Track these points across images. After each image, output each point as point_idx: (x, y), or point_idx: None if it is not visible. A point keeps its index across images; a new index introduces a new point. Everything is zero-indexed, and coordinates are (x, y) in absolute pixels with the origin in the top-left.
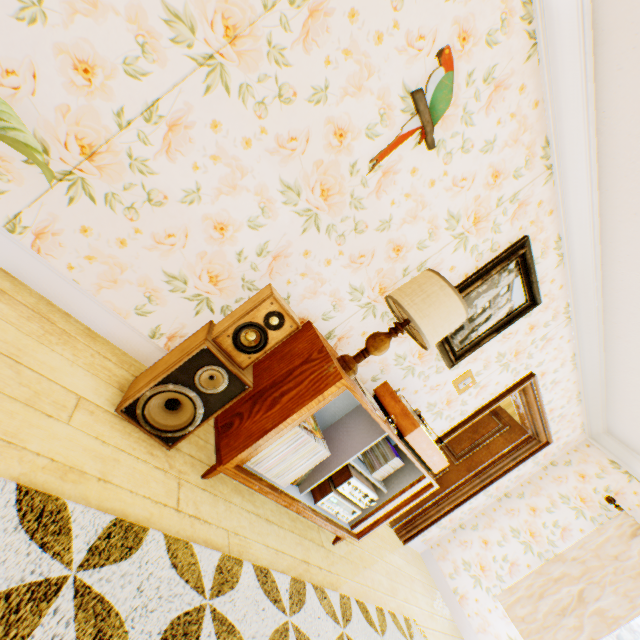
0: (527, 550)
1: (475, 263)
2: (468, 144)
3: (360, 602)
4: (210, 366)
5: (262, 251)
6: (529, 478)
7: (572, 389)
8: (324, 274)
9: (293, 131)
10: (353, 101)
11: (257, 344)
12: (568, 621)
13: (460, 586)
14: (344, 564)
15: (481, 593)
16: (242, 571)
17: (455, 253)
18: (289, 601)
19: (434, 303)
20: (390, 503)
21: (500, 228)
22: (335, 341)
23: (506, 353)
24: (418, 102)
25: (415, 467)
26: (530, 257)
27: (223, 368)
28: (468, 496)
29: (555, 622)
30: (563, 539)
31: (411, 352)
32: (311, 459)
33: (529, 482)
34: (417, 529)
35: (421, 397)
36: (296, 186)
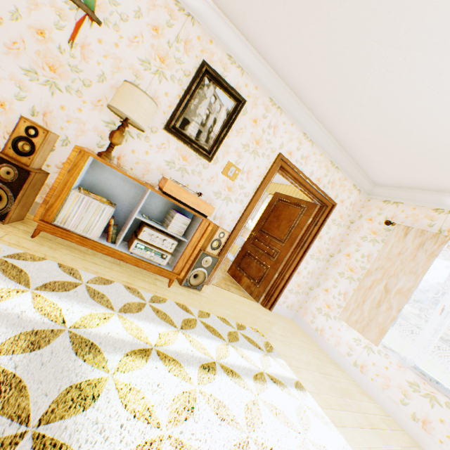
0: (351, 281)
1: (180, 87)
2: (124, 16)
3: (183, 305)
4: (2, 165)
5: (34, 113)
6: (341, 238)
7: (324, 160)
8: (82, 118)
9: (12, 39)
10: (38, 13)
11: (31, 150)
12: (382, 307)
13: (318, 325)
14: (177, 295)
15: (331, 322)
16: (47, 263)
17: (162, 84)
18: (90, 281)
19: (122, 94)
20: (189, 245)
21: (182, 61)
22: (117, 161)
23: (249, 144)
24: (74, 1)
25: (199, 220)
26: (215, 73)
27: (11, 164)
28: (298, 262)
29: (376, 313)
30: (369, 262)
31: (176, 157)
32: (103, 216)
33: (342, 241)
34: (274, 297)
35: (205, 189)
36: (32, 69)
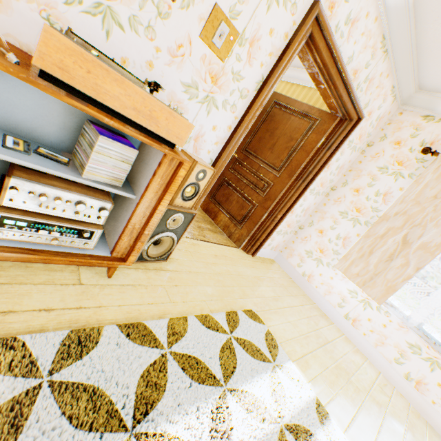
0: (355, 224)
1: None
2: None
3: (137, 324)
4: None
5: None
6: (350, 167)
7: (375, 33)
8: None
9: None
10: None
11: None
12: (396, 263)
13: (307, 270)
14: (127, 292)
15: (323, 269)
16: None
17: None
18: None
19: None
20: (139, 208)
21: None
22: None
23: None
24: None
25: (157, 152)
26: None
27: None
28: (295, 199)
29: (385, 267)
30: (385, 203)
31: None
32: None
33: (350, 170)
34: (260, 242)
35: (166, 75)
36: None
